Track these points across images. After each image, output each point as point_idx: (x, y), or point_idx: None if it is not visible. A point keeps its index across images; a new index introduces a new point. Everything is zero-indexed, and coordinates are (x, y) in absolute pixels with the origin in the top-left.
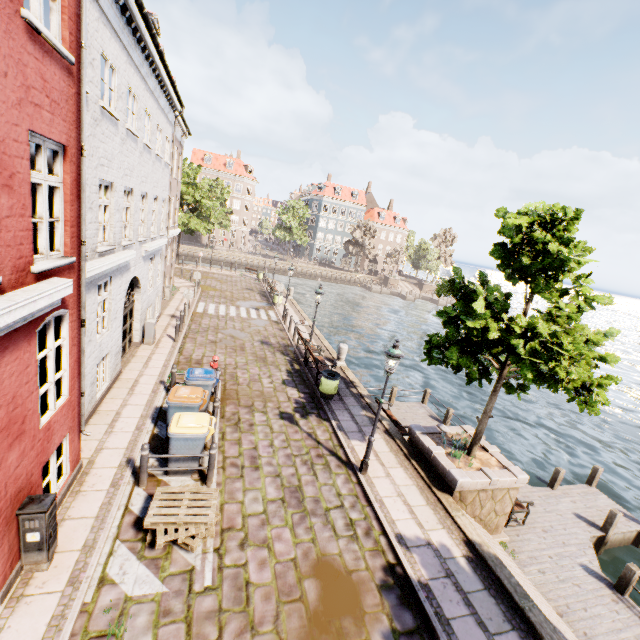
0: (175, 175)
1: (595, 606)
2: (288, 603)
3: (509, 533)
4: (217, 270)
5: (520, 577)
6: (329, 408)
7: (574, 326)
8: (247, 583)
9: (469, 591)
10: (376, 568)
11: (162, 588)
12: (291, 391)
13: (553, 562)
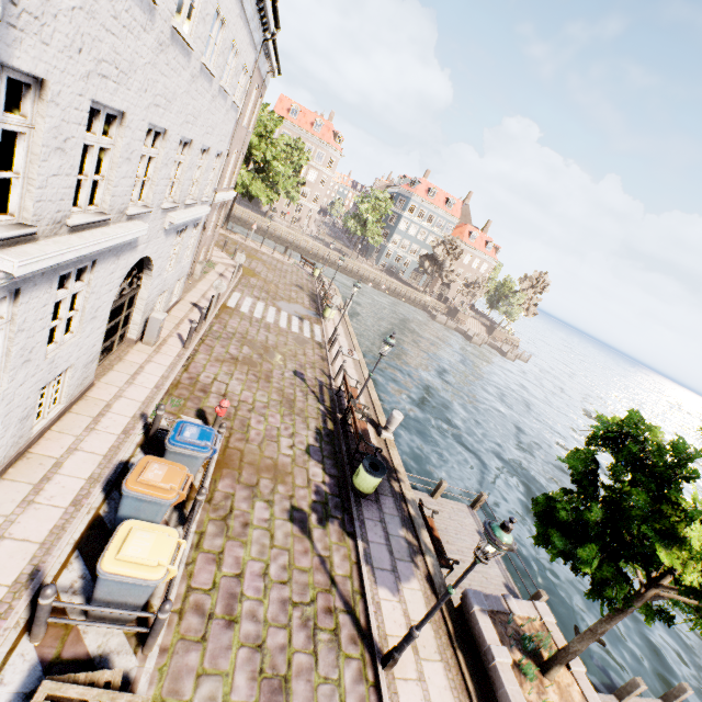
0: (246, 122)
1: None
2: None
3: None
4: (268, 250)
5: None
6: (359, 514)
7: None
8: None
9: None
10: None
11: None
12: (314, 468)
13: None
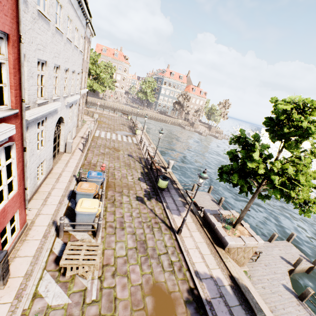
0: (86, 58)
1: (288, 307)
2: (137, 311)
3: (248, 266)
4: (107, 112)
5: (255, 294)
6: (162, 195)
7: (302, 167)
8: (115, 298)
9: (231, 306)
10: (184, 290)
11: (68, 300)
12: (142, 184)
13: (269, 282)
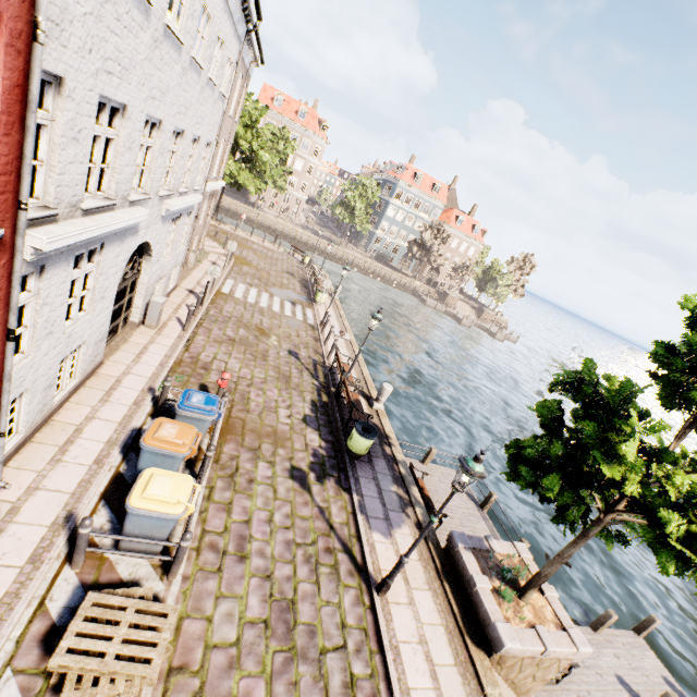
0: (232, 112)
1: None
2: None
3: (538, 694)
4: (258, 239)
5: None
6: (353, 473)
7: None
8: None
9: None
10: None
11: None
12: (311, 435)
13: None
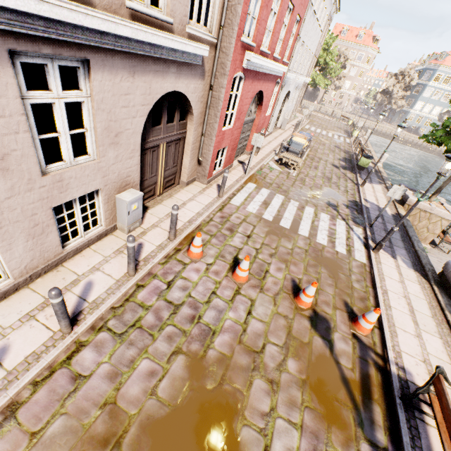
0: (320, 41)
1: None
2: (315, 188)
3: (433, 250)
4: (321, 115)
5: None
6: (358, 172)
7: None
8: (304, 180)
9: (385, 216)
10: (350, 199)
11: (281, 171)
12: (342, 162)
13: None
